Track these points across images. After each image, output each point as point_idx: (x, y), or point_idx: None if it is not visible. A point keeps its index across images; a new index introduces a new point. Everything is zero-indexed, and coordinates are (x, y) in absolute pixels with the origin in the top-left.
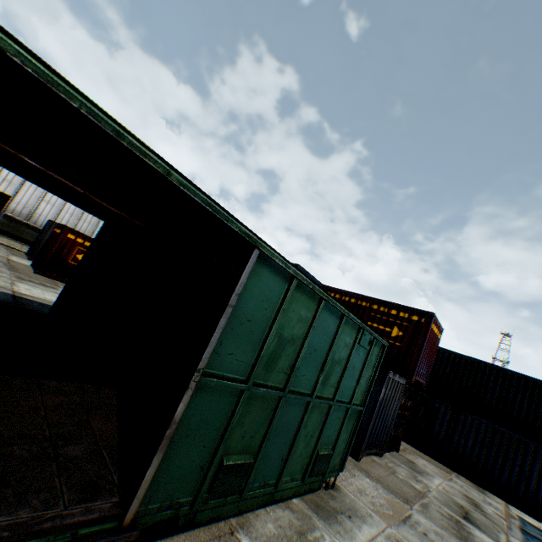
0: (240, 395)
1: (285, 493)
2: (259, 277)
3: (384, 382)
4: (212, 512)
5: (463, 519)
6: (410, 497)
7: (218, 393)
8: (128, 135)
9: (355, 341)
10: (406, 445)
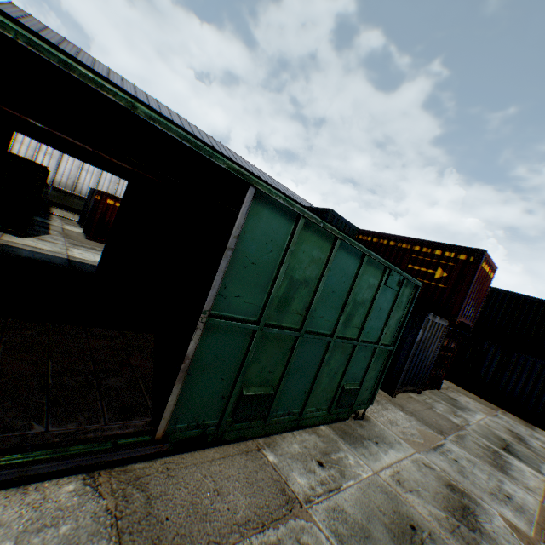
0: (253, 335)
1: (311, 421)
2: (259, 218)
3: (421, 324)
4: (238, 433)
5: (502, 451)
6: (445, 429)
7: (229, 333)
8: (78, 66)
9: (380, 282)
10: (450, 384)
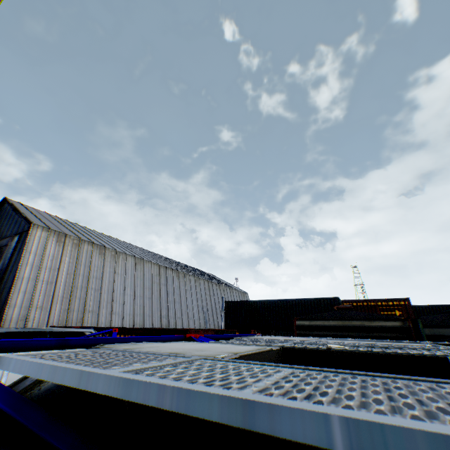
0: None
1: None
2: None
3: None
4: None
5: None
6: None
7: None
8: None
9: None
10: None
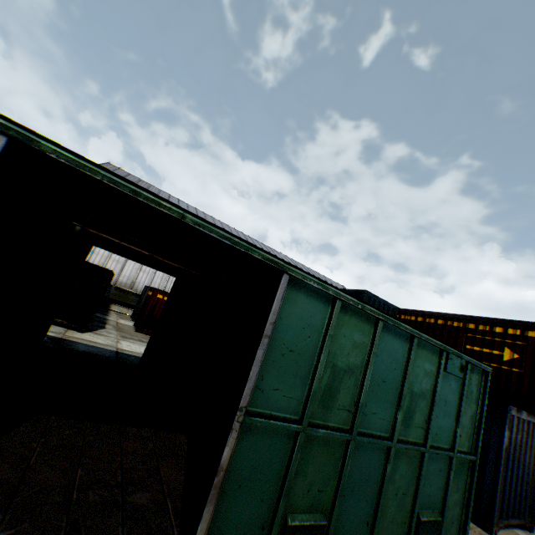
0: (296, 437)
1: None
2: (295, 303)
3: (503, 421)
4: None
5: None
6: None
7: (268, 435)
8: (144, 192)
9: (438, 368)
10: None
